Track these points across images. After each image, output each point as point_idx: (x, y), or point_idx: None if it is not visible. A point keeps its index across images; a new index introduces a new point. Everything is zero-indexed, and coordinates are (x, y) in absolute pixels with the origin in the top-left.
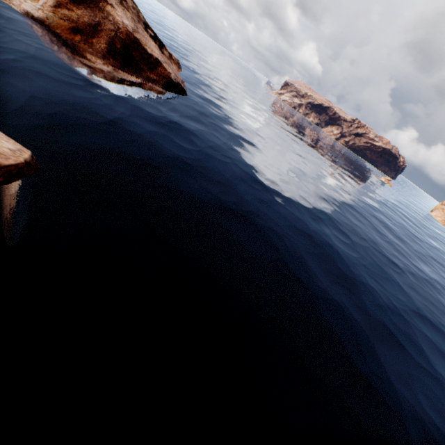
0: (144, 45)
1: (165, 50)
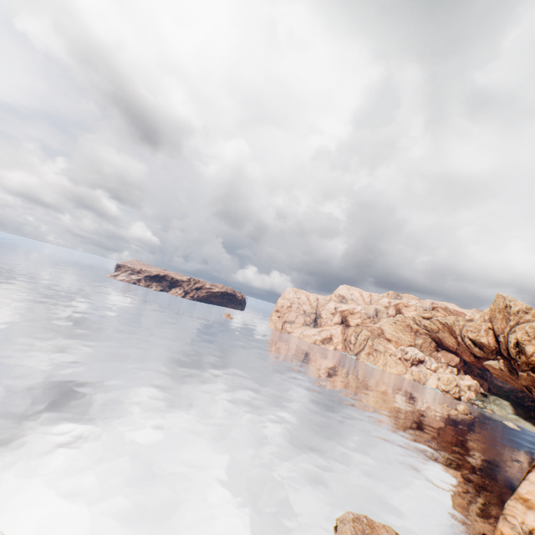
0: None
1: None
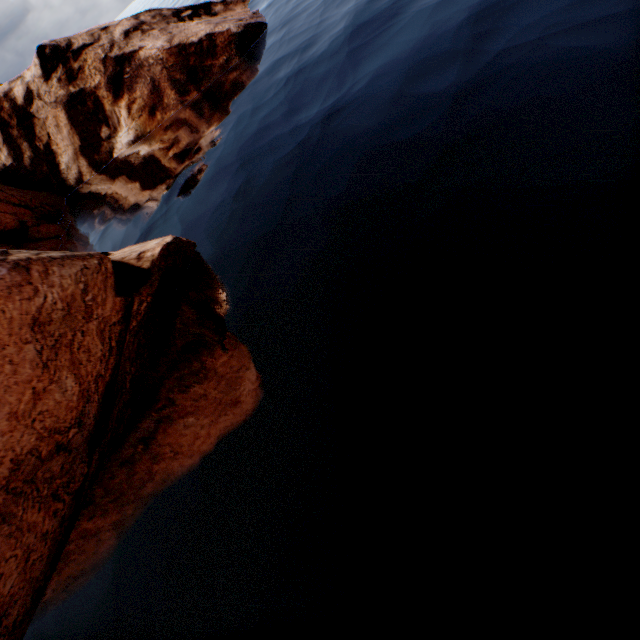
0: (187, 42)
1: (214, 8)
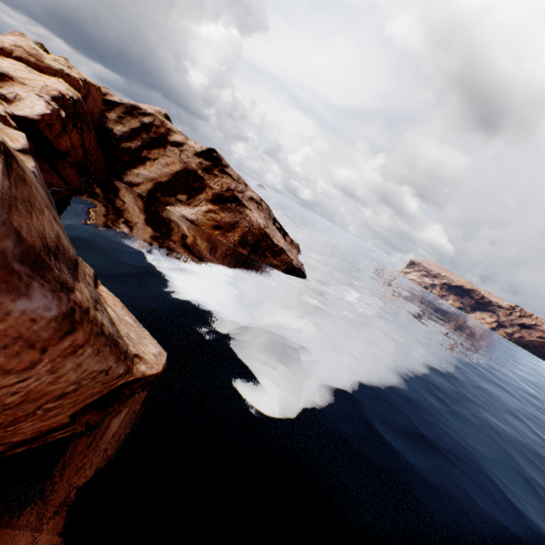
0: (272, 237)
1: (287, 237)
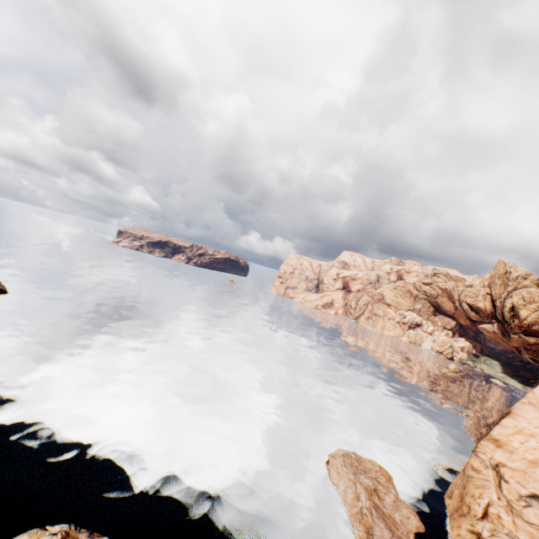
0: None
1: None
